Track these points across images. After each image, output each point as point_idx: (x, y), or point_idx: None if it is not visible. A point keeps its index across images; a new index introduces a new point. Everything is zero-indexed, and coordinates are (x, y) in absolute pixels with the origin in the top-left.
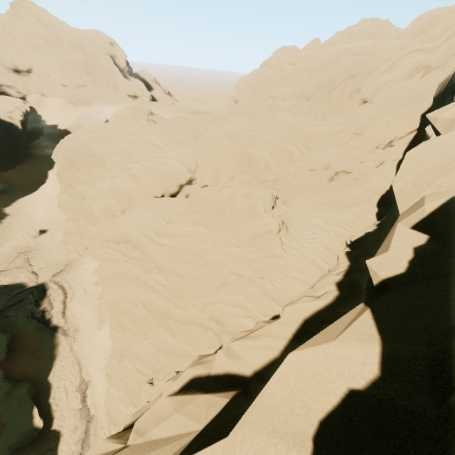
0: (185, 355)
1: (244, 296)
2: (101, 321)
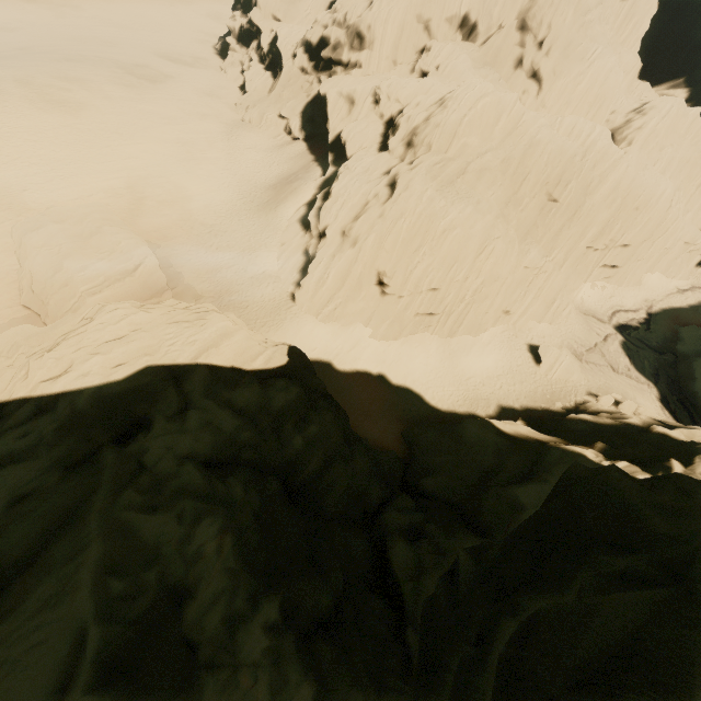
0: None
1: None
2: (639, 282)
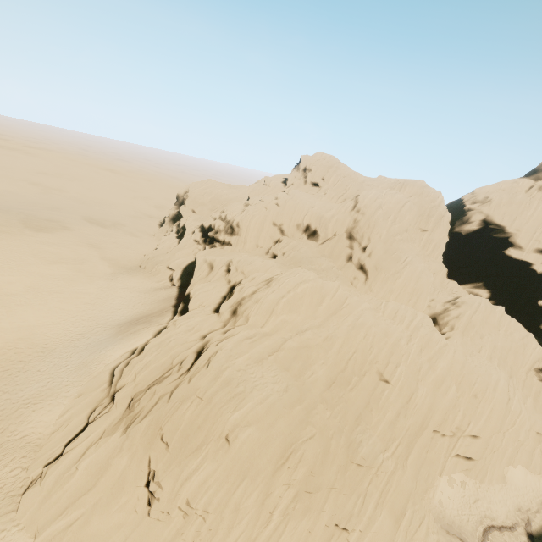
0: (538, 392)
1: (534, 341)
2: (503, 478)
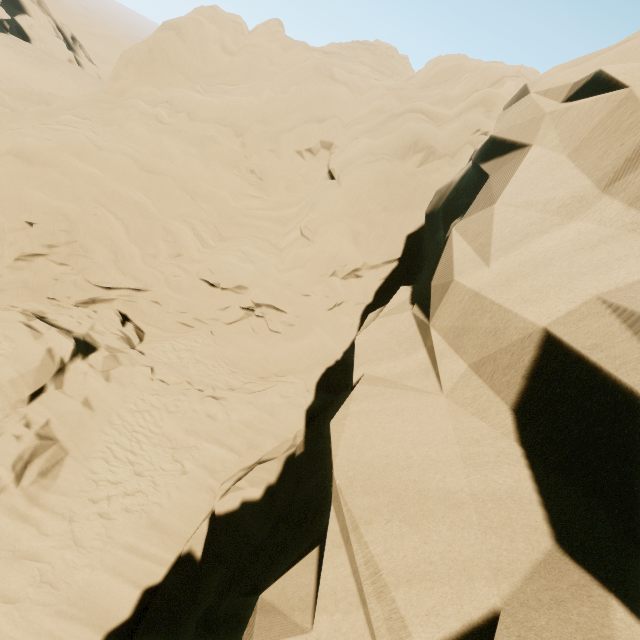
0: None
1: None
2: None
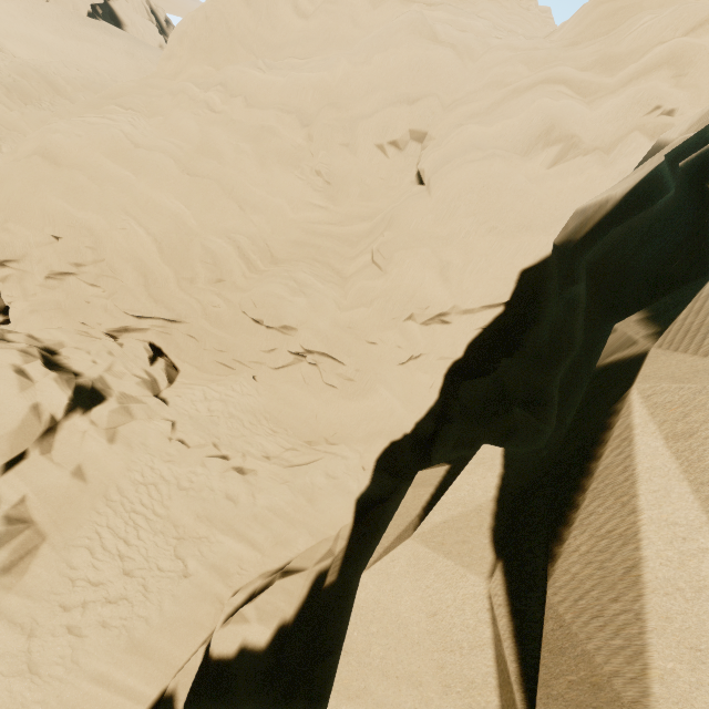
0: None
1: None
2: None
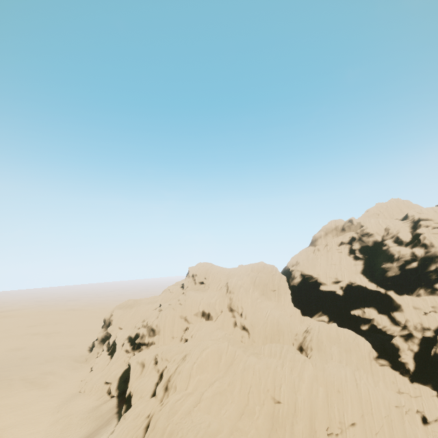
0: (383, 375)
1: (361, 339)
2: None
